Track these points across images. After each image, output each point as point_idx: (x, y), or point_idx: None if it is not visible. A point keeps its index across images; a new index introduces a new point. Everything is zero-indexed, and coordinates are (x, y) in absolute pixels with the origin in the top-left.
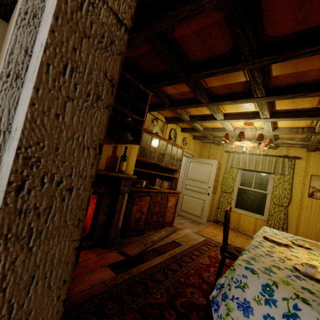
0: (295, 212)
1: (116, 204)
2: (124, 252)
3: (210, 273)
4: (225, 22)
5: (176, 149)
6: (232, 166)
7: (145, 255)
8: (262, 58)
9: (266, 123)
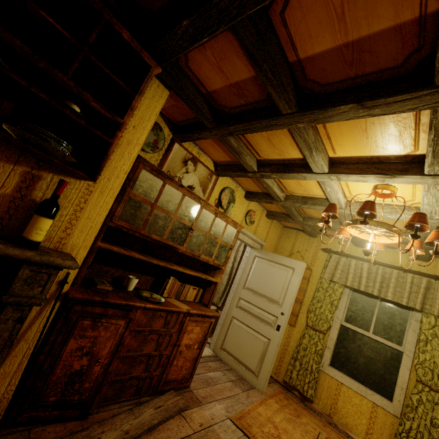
0: None
1: None
2: None
3: None
4: None
5: (224, 225)
6: (333, 279)
7: None
8: None
9: (432, 190)
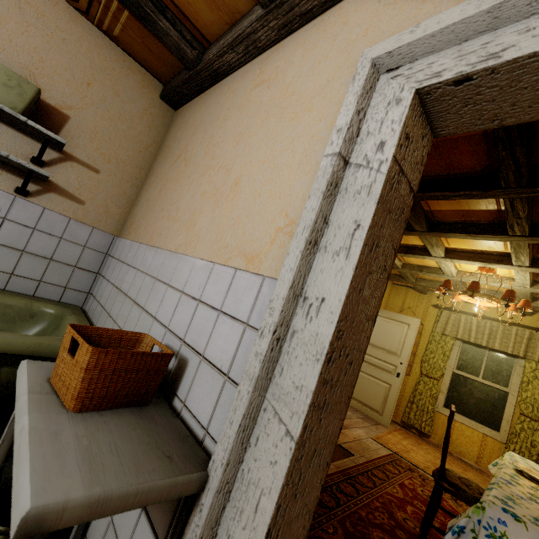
0: None
1: None
2: None
3: (406, 514)
4: (482, 138)
5: None
6: (444, 332)
7: None
8: (534, 188)
9: (520, 273)
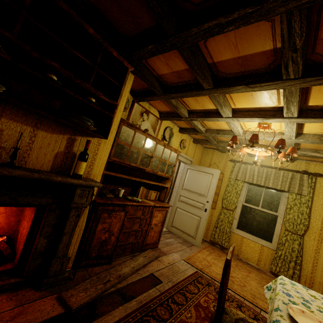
0: (313, 244)
1: (65, 223)
2: (64, 300)
3: None
4: None
5: (169, 152)
6: (237, 178)
7: (100, 304)
8: None
9: (289, 125)
